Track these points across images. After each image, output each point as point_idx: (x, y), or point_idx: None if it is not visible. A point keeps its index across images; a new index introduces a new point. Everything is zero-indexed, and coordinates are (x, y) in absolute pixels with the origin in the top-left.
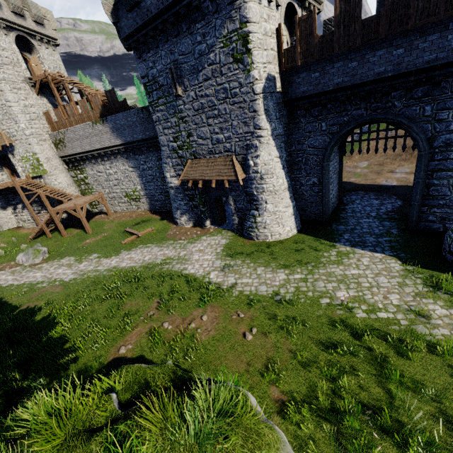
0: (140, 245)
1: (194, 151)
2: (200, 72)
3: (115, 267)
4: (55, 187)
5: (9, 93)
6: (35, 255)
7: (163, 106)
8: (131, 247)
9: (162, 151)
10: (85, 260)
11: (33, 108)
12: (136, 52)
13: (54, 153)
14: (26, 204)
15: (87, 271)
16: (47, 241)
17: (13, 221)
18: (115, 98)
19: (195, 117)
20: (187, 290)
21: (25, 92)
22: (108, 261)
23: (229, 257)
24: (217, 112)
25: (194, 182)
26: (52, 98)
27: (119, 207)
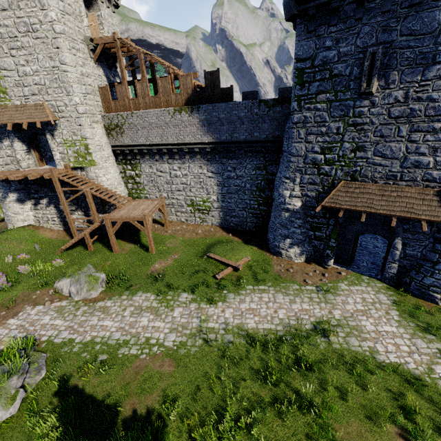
0: (249, 286)
1: (356, 170)
2: (436, 64)
3: (241, 328)
4: (102, 185)
5: (67, 52)
6: (90, 284)
7: (323, 104)
8: (235, 287)
9: (287, 162)
10: (175, 303)
11: (89, 79)
12: (309, 23)
13: (107, 140)
14: (62, 202)
15: (194, 329)
16: (90, 257)
17: (30, 219)
18: (216, 82)
19: (386, 126)
20: (432, 409)
21: (83, 56)
22: (218, 312)
23: (430, 334)
24: (440, 126)
25: (332, 209)
26: (107, 70)
27: (175, 217)
